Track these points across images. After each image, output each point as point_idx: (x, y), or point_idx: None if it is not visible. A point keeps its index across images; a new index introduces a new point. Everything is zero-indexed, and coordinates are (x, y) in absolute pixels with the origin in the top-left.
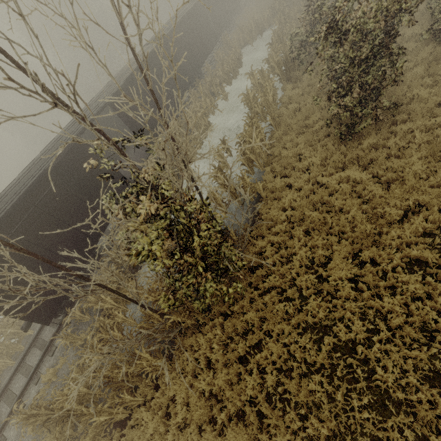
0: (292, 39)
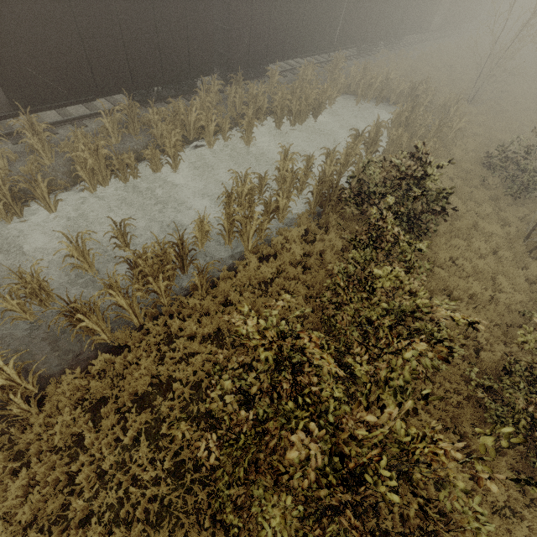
0: (366, 168)
